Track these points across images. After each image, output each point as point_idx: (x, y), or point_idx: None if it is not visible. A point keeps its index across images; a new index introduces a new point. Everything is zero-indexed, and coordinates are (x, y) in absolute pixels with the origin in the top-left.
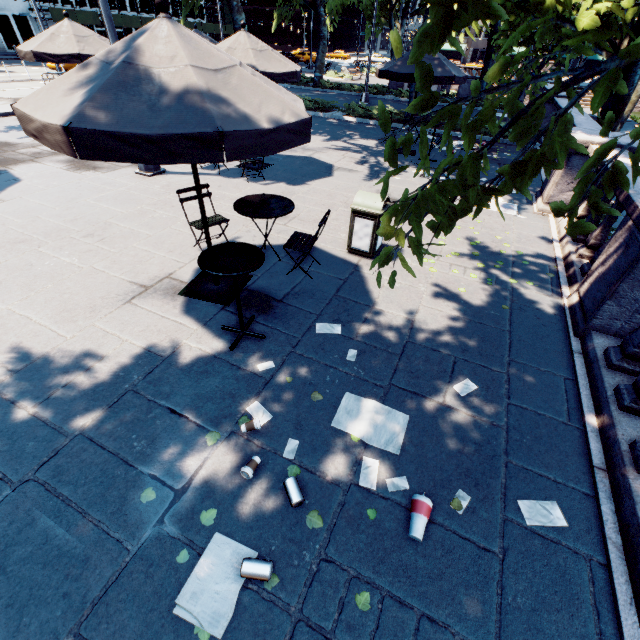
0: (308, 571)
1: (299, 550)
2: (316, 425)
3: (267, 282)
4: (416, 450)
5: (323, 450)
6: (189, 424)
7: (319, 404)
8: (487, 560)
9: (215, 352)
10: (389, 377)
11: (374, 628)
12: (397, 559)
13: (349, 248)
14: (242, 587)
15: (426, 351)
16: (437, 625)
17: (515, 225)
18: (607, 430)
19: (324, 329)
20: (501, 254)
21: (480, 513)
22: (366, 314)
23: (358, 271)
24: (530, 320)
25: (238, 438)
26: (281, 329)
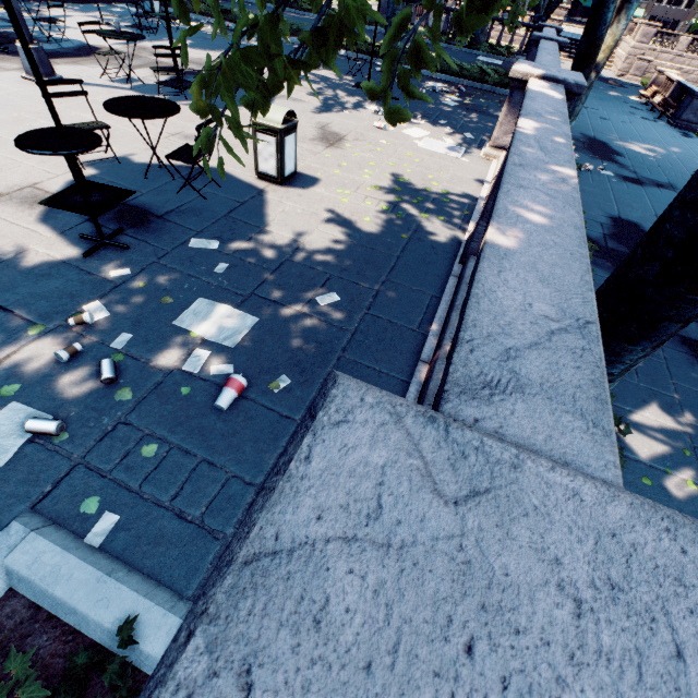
0: (102, 431)
1: (99, 416)
2: (157, 323)
3: (151, 199)
4: (254, 345)
5: (156, 343)
6: (13, 318)
7: (167, 306)
8: (285, 424)
9: (65, 258)
10: (253, 288)
11: (152, 469)
12: (197, 423)
13: (257, 172)
14: (28, 441)
15: (303, 268)
16: (215, 467)
17: (454, 167)
18: (443, 332)
19: (199, 244)
20: (425, 191)
21: (295, 392)
22: (253, 234)
23: (261, 196)
24: (424, 249)
25: (66, 331)
26: (151, 242)
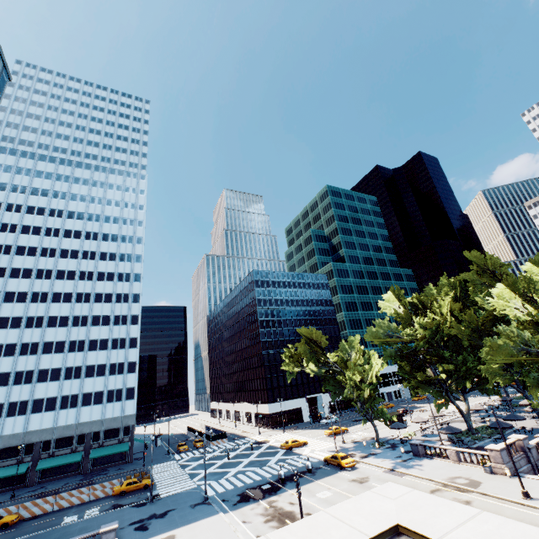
0: None
1: None
2: None
3: None
4: None
5: None
6: None
7: None
8: None
9: None
10: None
11: None
12: None
13: None
14: None
15: None
16: None
17: None
18: None
19: None
20: None
21: None
22: None
23: None
24: None
25: None
26: None
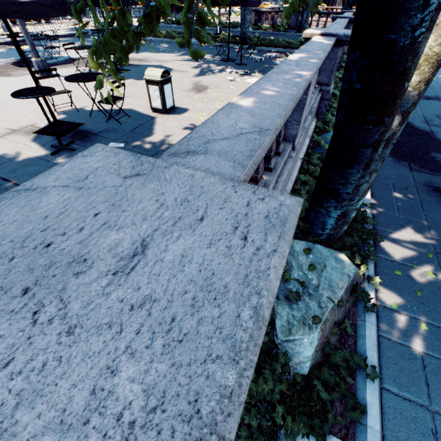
0: None
1: None
2: None
3: (92, 126)
4: None
5: None
6: (11, 184)
7: None
8: None
9: (42, 156)
10: None
11: None
12: None
13: (151, 108)
14: None
15: None
16: None
17: None
18: None
19: (113, 145)
20: None
21: None
22: (144, 139)
23: (153, 120)
24: None
25: None
26: (87, 146)
